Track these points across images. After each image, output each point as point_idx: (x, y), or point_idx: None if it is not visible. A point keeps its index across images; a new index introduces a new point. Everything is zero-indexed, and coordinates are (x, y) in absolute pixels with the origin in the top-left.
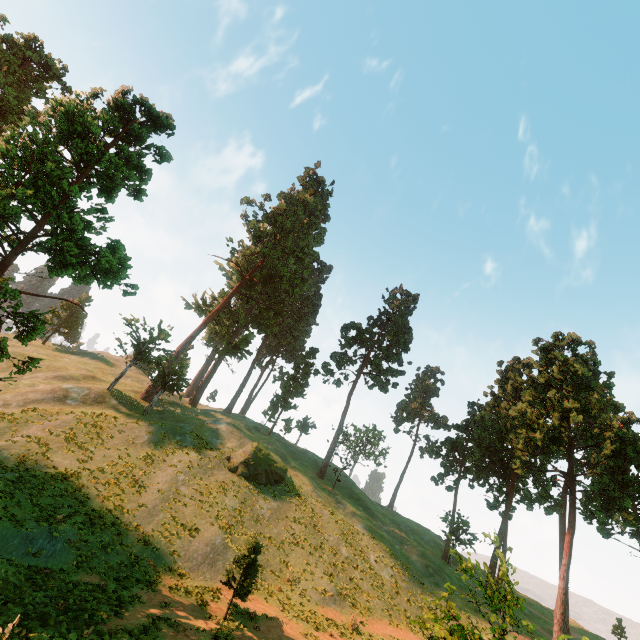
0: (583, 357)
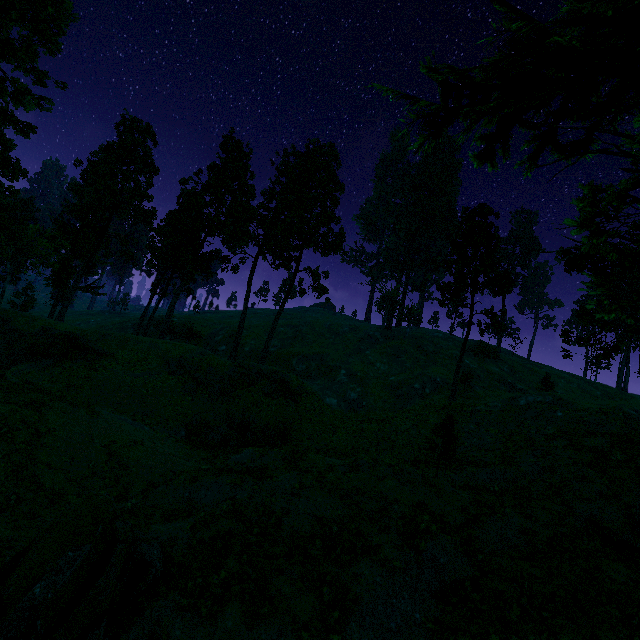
0: None
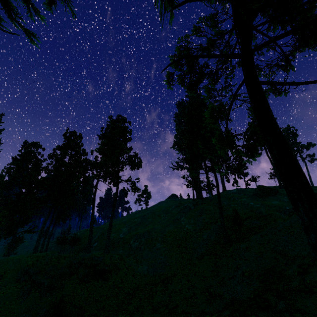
0: None
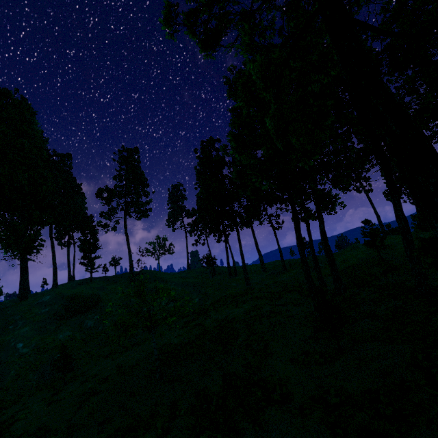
0: (217, 149)
